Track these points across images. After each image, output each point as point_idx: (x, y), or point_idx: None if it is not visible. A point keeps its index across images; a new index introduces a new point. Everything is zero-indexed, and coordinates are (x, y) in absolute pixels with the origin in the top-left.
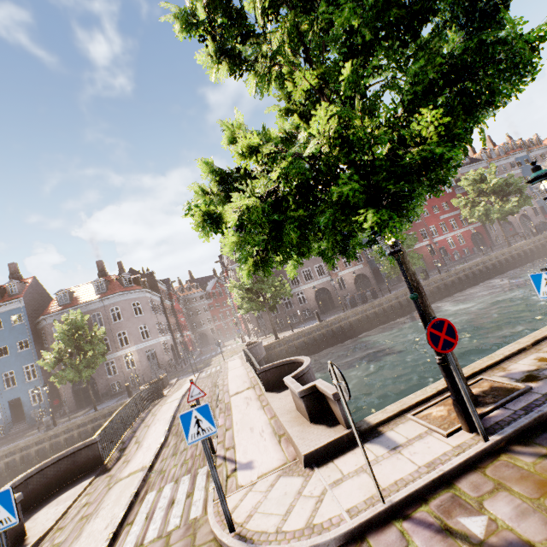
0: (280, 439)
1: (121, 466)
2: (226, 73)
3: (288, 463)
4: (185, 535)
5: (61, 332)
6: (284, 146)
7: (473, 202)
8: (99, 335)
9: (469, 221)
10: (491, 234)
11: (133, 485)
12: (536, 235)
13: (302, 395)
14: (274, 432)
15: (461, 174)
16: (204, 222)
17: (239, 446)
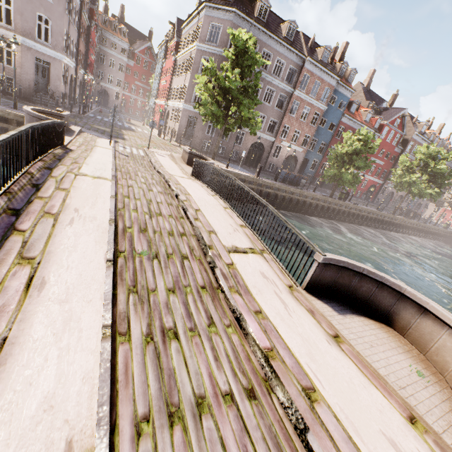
0: None
1: None
2: None
3: None
4: None
5: None
6: None
7: (409, 168)
8: None
9: (391, 179)
10: (379, 194)
11: None
12: (409, 218)
13: None
14: None
15: (411, 138)
16: None
17: None
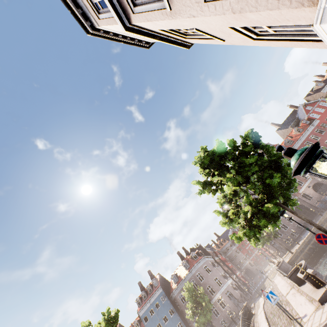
0: (312, 301)
1: None
2: (212, 195)
3: (316, 307)
4: None
5: (187, 296)
6: (235, 195)
7: None
8: (202, 291)
9: None
10: None
11: None
12: None
13: (305, 278)
14: (309, 300)
15: (326, 92)
16: (237, 240)
17: (299, 312)
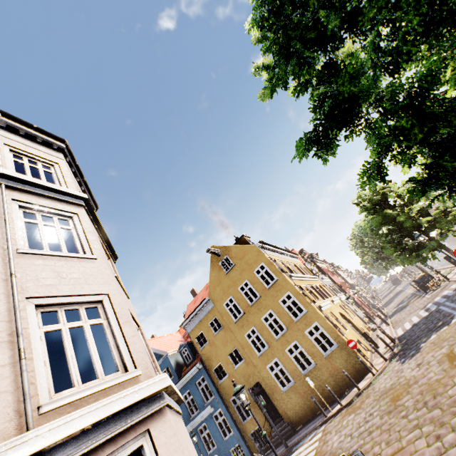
0: None
1: None
2: None
3: None
4: None
5: None
6: None
7: None
8: None
9: None
10: None
11: None
12: None
13: None
14: None
15: None
16: None
17: None
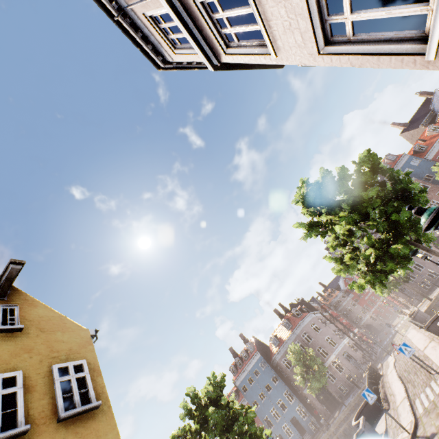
0: None
1: (393, 404)
2: (321, 238)
3: None
4: (438, 396)
5: (293, 360)
6: (350, 235)
7: None
8: (312, 353)
9: None
10: None
11: (405, 402)
12: None
13: None
14: None
15: None
16: (358, 289)
17: None
